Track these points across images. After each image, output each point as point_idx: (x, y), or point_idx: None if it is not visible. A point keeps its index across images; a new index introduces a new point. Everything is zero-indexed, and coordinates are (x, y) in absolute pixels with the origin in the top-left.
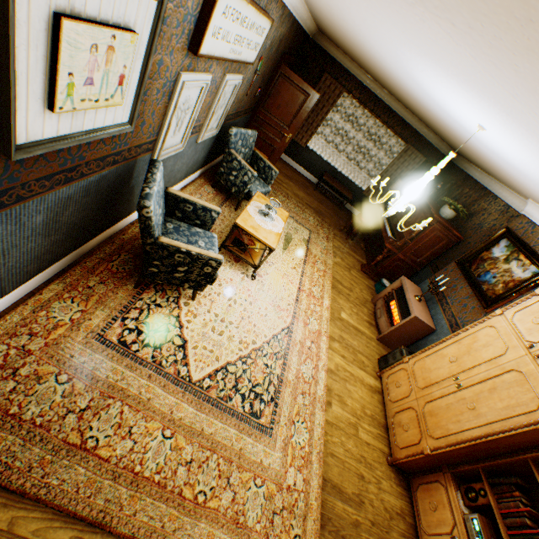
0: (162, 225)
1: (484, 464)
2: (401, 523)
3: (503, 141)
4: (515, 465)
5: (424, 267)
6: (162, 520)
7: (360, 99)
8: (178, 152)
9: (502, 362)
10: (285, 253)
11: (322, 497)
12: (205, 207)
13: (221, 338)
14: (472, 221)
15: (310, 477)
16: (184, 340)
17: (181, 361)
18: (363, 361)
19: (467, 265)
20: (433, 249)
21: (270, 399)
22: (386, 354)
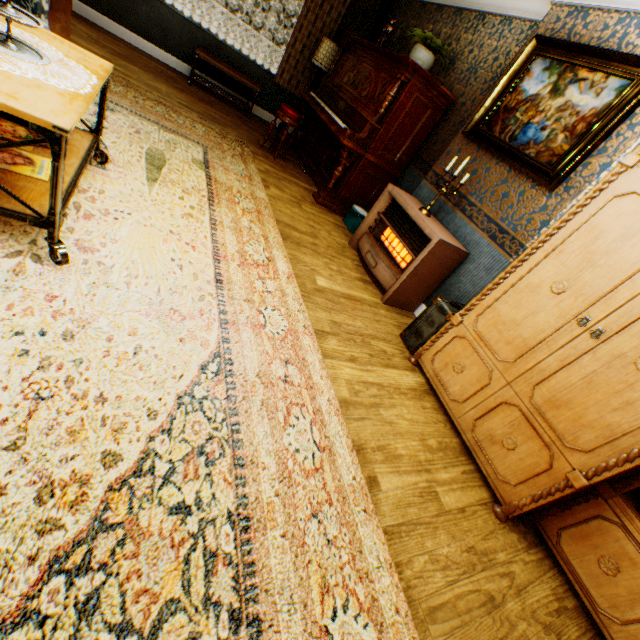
0: None
1: None
2: (570, 627)
3: None
4: None
5: (404, 170)
6: None
7: None
8: None
9: None
10: (158, 190)
11: None
12: None
13: None
14: (458, 70)
15: None
16: None
17: None
18: (384, 351)
19: (486, 130)
20: (415, 132)
21: (231, 623)
22: (413, 323)
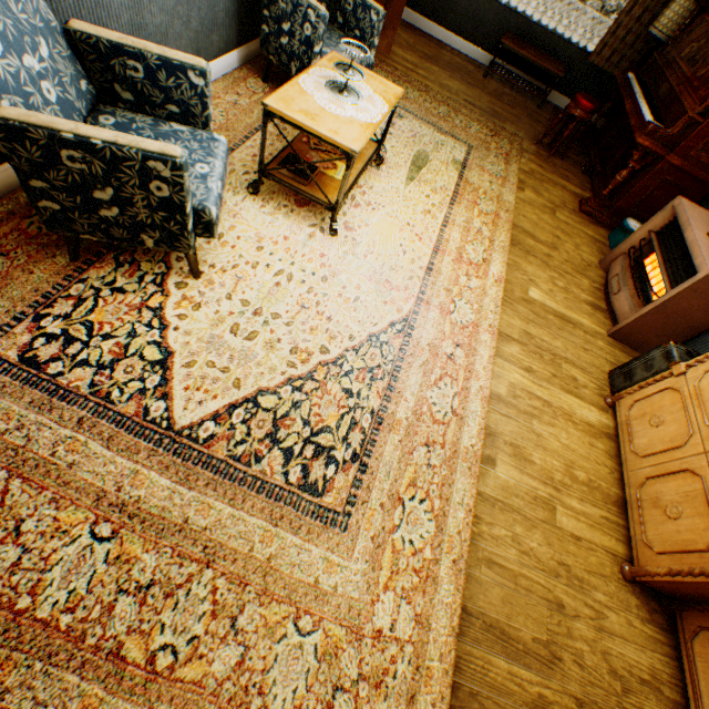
0: (66, 109)
1: None
2: (650, 702)
3: None
4: None
5: None
6: (66, 706)
7: None
8: None
9: None
10: (411, 188)
11: (460, 650)
12: (166, 61)
13: (250, 346)
14: None
15: (431, 610)
16: (167, 352)
17: (156, 391)
18: (574, 378)
19: None
20: None
21: (352, 457)
22: (628, 363)
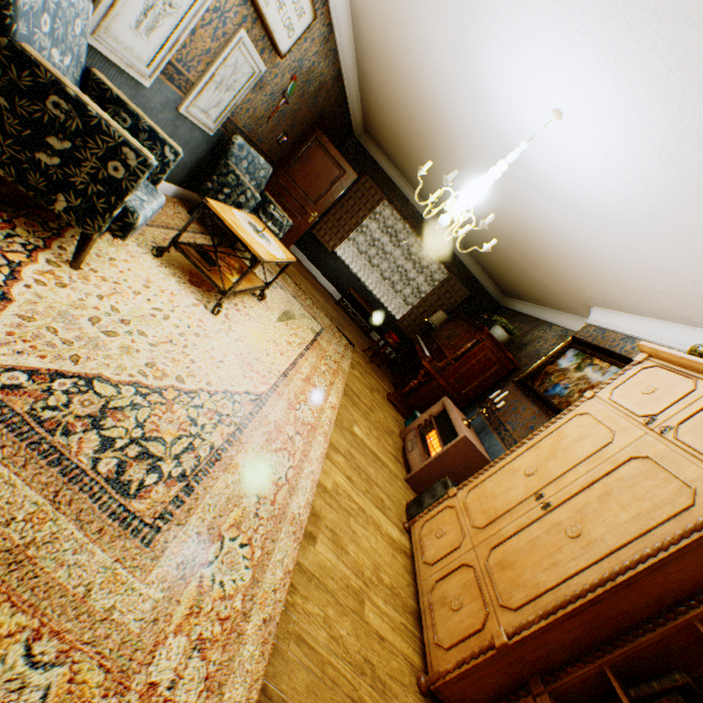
0: None
1: (615, 654)
2: None
3: (585, 121)
4: (672, 648)
5: (470, 404)
6: None
7: (401, 212)
8: (141, 82)
9: (611, 453)
10: (281, 325)
11: None
12: (154, 131)
13: (105, 340)
14: (527, 350)
15: (228, 676)
16: (3, 297)
17: None
18: (382, 499)
19: (529, 383)
20: (482, 377)
21: (179, 477)
22: (420, 494)
